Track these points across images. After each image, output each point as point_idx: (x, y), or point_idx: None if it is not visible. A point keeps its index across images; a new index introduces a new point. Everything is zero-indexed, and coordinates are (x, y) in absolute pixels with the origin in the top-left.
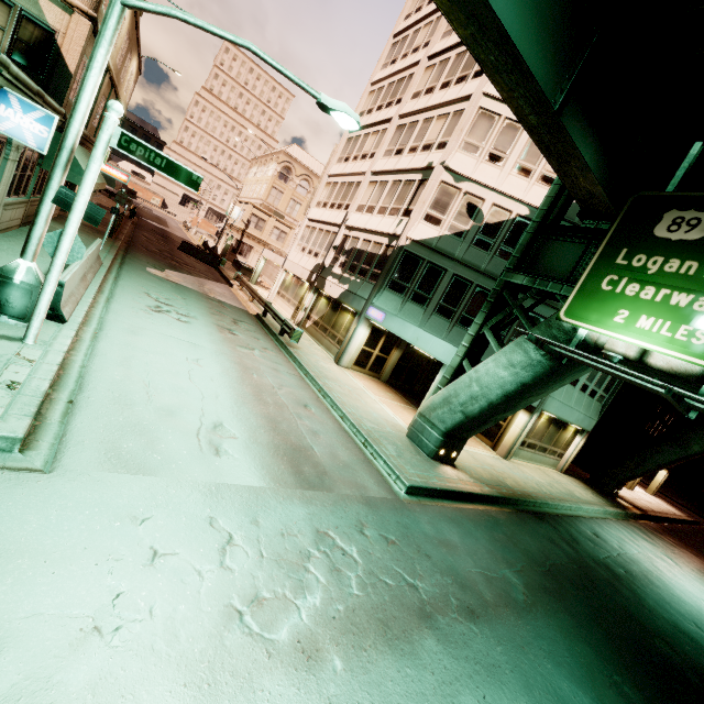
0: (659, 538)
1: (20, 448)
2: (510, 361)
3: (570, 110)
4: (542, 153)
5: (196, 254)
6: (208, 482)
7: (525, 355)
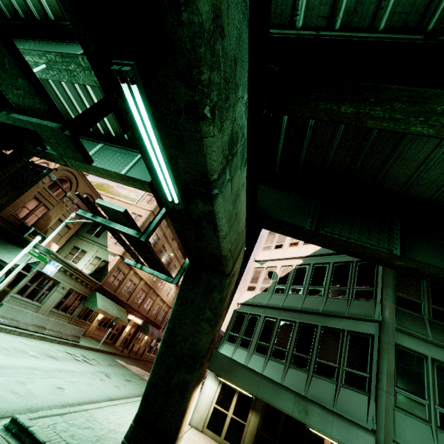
0: None
1: None
2: None
3: None
4: None
5: None
6: None
7: None
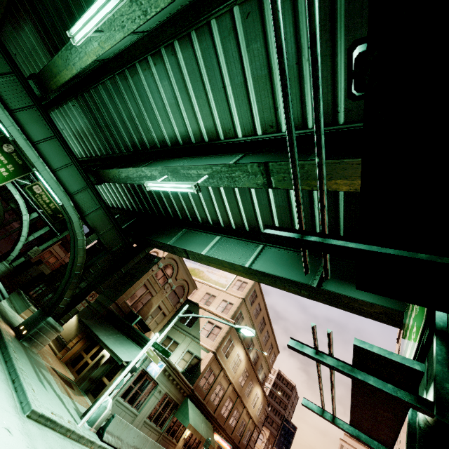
0: None
1: (27, 416)
2: None
3: (328, 283)
4: (332, 306)
5: None
6: None
7: None
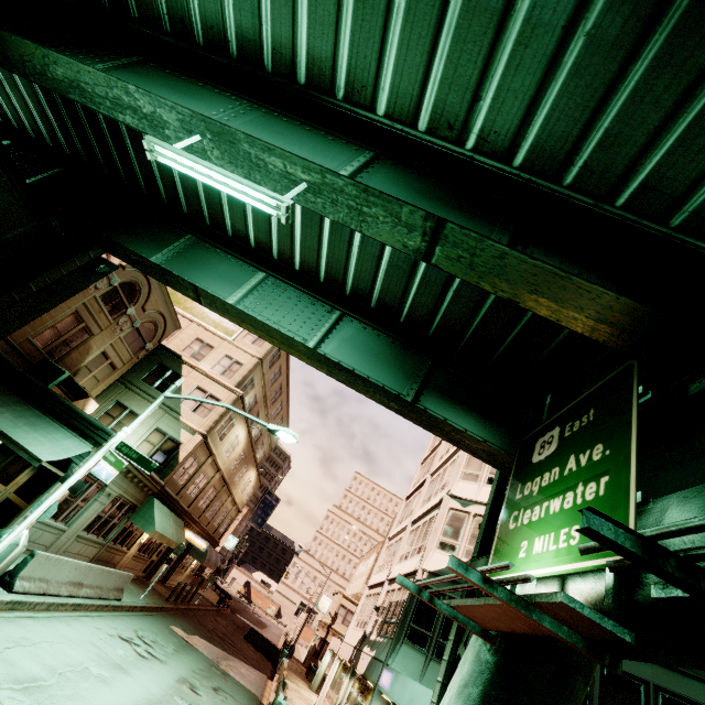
0: None
1: None
2: (465, 676)
3: (427, 398)
4: (425, 429)
5: (259, 644)
6: None
7: (475, 659)
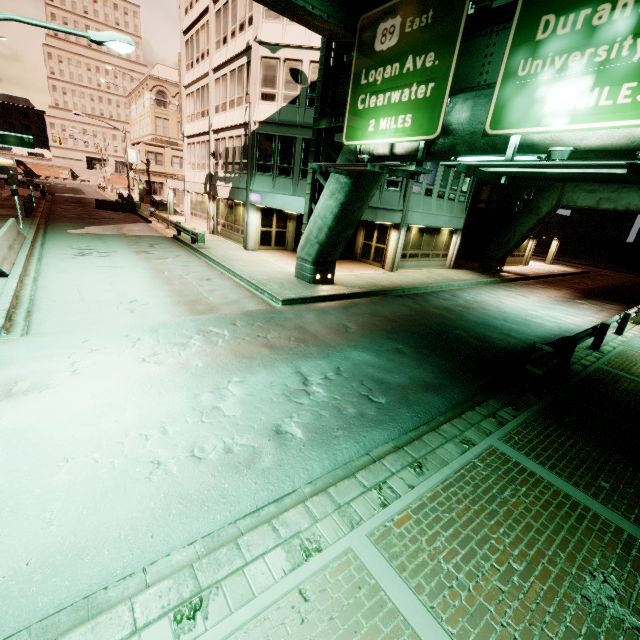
0: (525, 287)
1: (5, 333)
2: (332, 191)
3: None
4: (277, 12)
5: (112, 208)
6: (125, 324)
7: (337, 183)
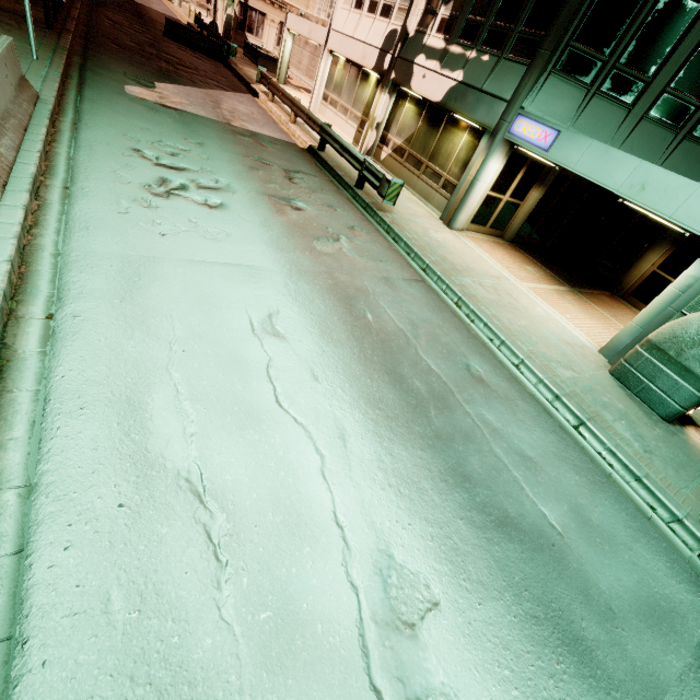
0: None
1: None
2: None
3: None
4: None
5: (191, 42)
6: None
7: None
